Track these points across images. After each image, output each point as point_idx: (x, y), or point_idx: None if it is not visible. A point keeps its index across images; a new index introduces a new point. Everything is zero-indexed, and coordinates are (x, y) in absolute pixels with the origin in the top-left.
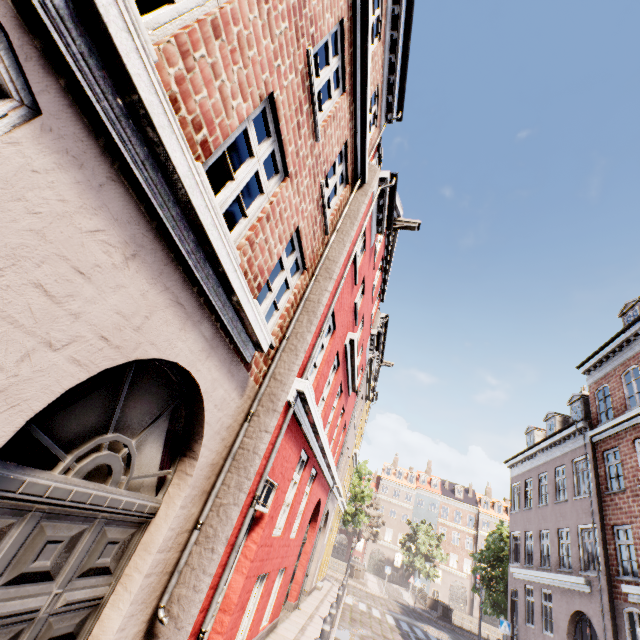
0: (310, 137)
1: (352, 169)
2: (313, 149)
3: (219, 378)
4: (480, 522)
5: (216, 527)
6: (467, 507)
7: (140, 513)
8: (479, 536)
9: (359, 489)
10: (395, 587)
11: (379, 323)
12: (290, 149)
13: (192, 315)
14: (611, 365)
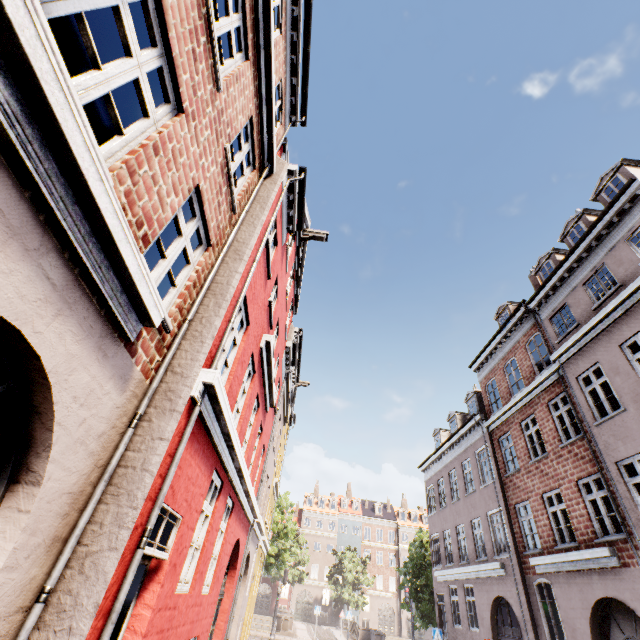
0: (210, 81)
1: (259, 154)
2: (214, 99)
3: (81, 355)
4: (400, 535)
5: (77, 592)
6: (387, 523)
7: None
8: (400, 550)
9: (282, 525)
10: (326, 628)
11: (294, 337)
12: (184, 77)
13: (21, 234)
14: (495, 360)
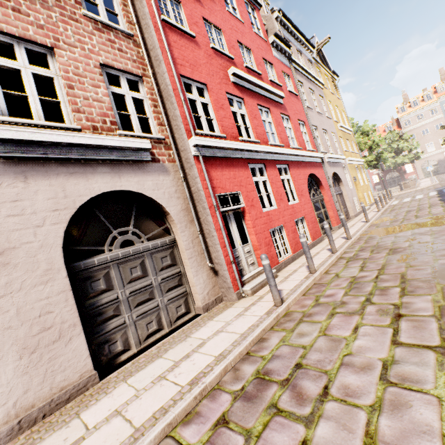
0: (34, 2)
1: None
2: (47, 5)
3: (140, 179)
4: None
5: (208, 228)
6: None
7: (165, 244)
8: None
9: (370, 142)
10: None
11: (277, 25)
12: (31, 33)
13: (86, 171)
14: None
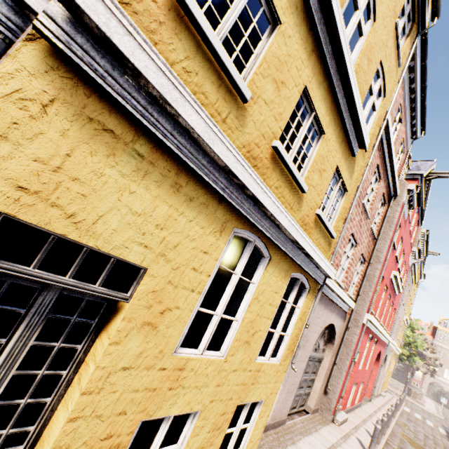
0: (365, 221)
1: (387, 195)
2: (366, 222)
3: (338, 320)
4: None
5: (341, 365)
6: None
7: (320, 359)
8: None
9: (412, 339)
10: None
11: (420, 236)
12: (357, 236)
13: (333, 310)
14: None
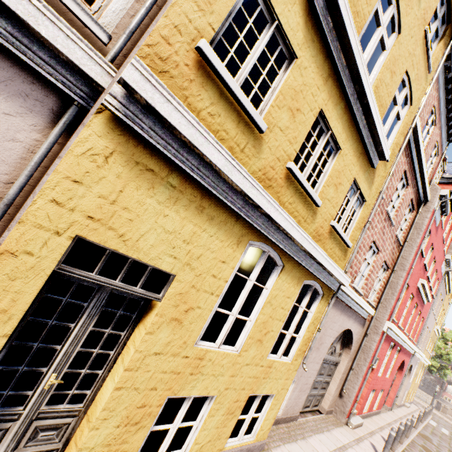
0: (388, 228)
1: (417, 201)
2: (390, 229)
3: (356, 326)
4: None
5: (357, 371)
6: None
7: (336, 362)
8: None
9: (444, 351)
10: None
11: None
12: (380, 244)
13: (351, 316)
14: None
